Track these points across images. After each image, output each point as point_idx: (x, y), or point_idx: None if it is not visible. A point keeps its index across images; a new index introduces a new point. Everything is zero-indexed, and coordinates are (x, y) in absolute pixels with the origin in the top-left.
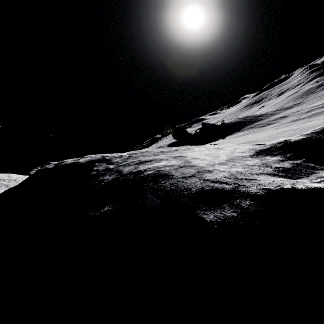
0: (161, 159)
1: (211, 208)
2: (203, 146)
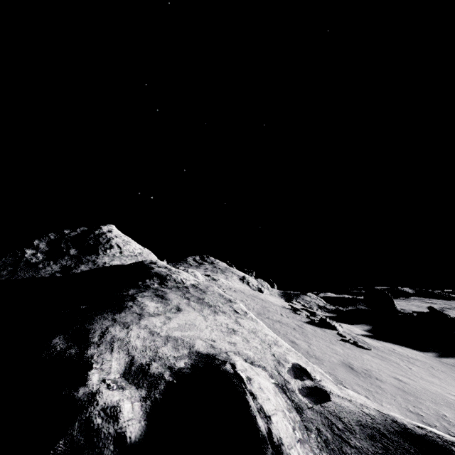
0: (168, 302)
1: (67, 339)
2: (243, 320)
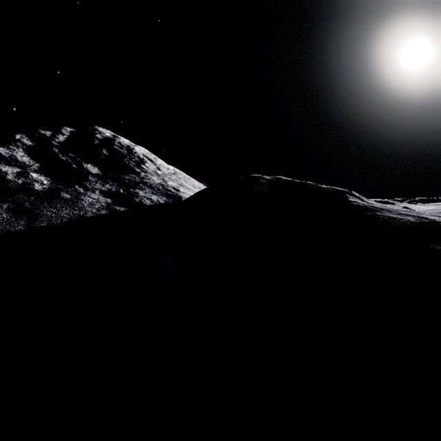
0: None
1: None
2: None
